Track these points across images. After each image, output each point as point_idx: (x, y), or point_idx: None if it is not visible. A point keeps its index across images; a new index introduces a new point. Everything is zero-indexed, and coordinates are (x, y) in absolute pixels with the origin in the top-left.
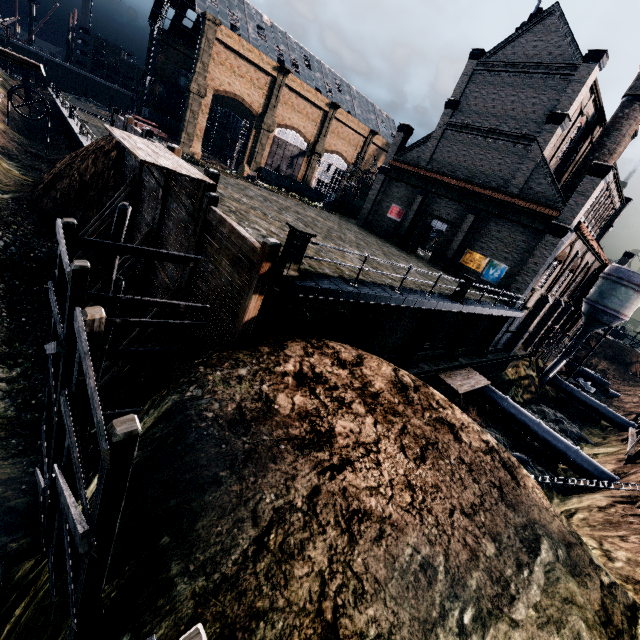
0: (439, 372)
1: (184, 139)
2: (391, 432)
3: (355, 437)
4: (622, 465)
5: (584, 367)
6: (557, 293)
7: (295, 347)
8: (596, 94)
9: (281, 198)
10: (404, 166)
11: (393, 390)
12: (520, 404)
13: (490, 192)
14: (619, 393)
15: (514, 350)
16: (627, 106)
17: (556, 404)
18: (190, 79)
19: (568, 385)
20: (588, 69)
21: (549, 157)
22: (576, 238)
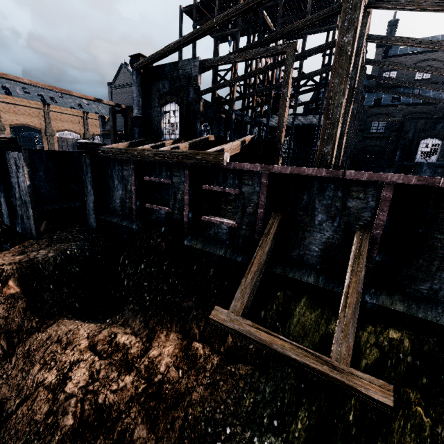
0: None
1: None
2: None
3: None
4: None
5: None
6: None
7: None
8: None
9: None
10: (106, 132)
11: None
12: None
13: None
14: None
15: None
16: None
17: None
18: None
19: None
20: None
21: None
22: None
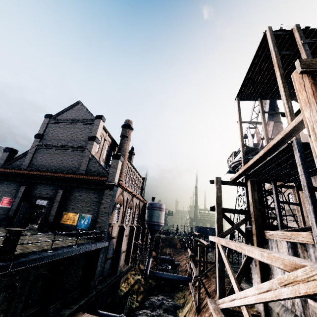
0: None
1: None
2: None
3: None
4: None
5: (162, 256)
6: (130, 222)
7: None
8: (108, 133)
9: None
10: (9, 170)
11: None
12: (137, 308)
13: (69, 175)
14: (179, 262)
15: (118, 269)
16: (122, 139)
17: (157, 289)
18: None
19: (158, 273)
20: (98, 121)
21: (98, 157)
22: (122, 190)
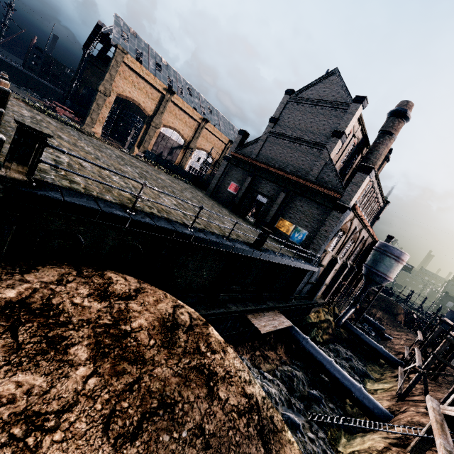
0: (247, 313)
1: (88, 121)
2: (108, 389)
3: (26, 402)
4: (395, 402)
5: (367, 315)
6: (344, 257)
7: (49, 272)
8: (362, 125)
9: (142, 163)
10: (241, 156)
11: (156, 329)
12: (320, 343)
13: (296, 178)
14: (391, 336)
15: (315, 298)
16: (381, 137)
17: (348, 344)
18: (99, 83)
19: (355, 329)
20: (356, 106)
21: (335, 161)
22: (354, 216)
